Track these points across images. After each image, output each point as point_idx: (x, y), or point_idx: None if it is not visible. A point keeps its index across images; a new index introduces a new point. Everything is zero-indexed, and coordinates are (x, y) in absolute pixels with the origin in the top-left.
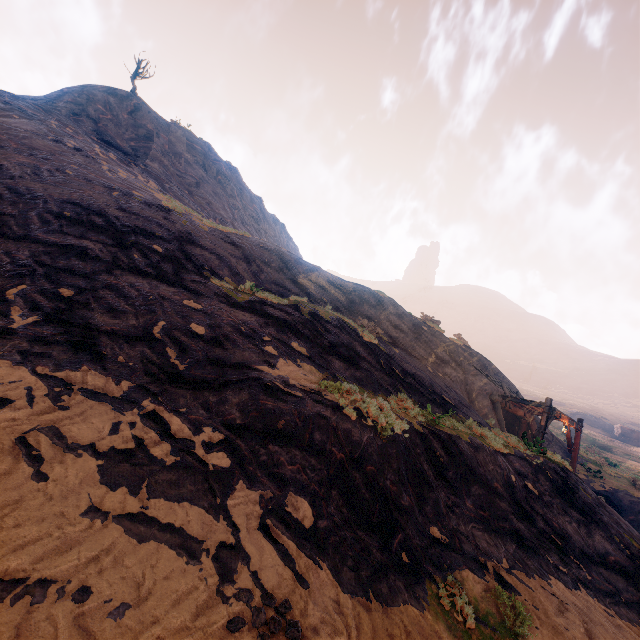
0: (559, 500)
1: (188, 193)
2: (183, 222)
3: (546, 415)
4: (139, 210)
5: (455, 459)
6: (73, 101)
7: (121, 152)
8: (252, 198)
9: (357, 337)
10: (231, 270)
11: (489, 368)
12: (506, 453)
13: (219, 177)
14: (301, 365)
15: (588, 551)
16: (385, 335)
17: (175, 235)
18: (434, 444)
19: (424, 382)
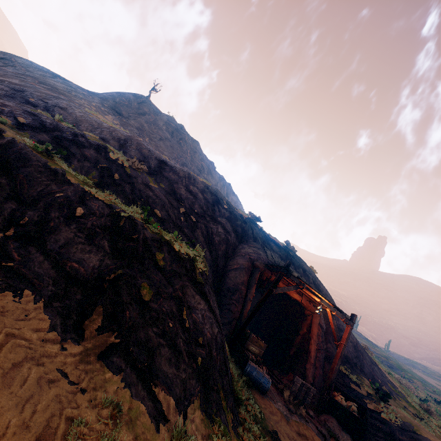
0: (102, 232)
1: (149, 139)
2: (78, 110)
3: (279, 274)
4: (56, 99)
5: (4, 150)
6: (111, 95)
7: (119, 114)
8: (203, 159)
9: (104, 153)
10: (75, 124)
11: (300, 267)
12: (99, 199)
13: (181, 141)
14: (1, 117)
15: (53, 247)
16: (167, 186)
17: (58, 106)
18: (1, 141)
19: (147, 197)
